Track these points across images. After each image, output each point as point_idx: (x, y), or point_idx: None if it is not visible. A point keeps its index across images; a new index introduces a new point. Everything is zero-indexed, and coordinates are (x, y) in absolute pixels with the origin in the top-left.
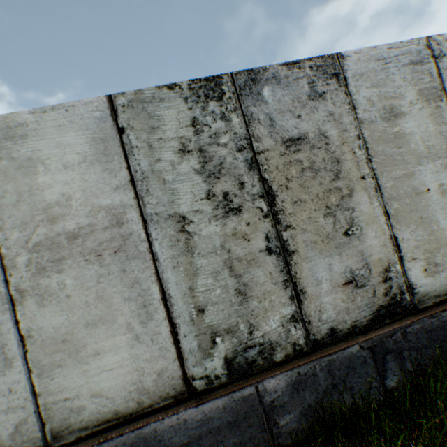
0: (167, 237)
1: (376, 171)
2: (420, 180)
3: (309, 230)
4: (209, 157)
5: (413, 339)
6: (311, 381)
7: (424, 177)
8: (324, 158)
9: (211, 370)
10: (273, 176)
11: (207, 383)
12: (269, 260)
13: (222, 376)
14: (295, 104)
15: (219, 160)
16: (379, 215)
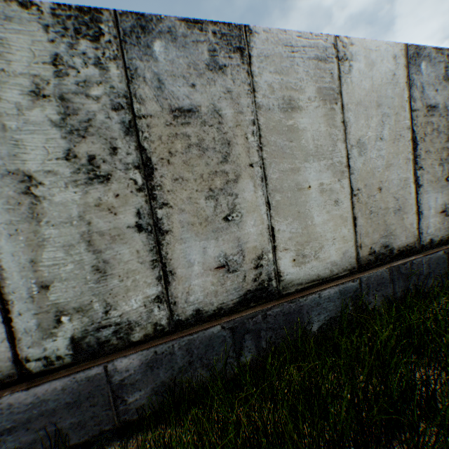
0: (4, 198)
1: (265, 161)
2: (304, 177)
3: (188, 210)
4: (74, 109)
5: (272, 321)
6: (168, 360)
7: (309, 174)
8: (215, 138)
9: (52, 351)
10: (154, 146)
11: (46, 365)
12: (138, 238)
13: (66, 357)
14: (190, 70)
15: (87, 115)
16: (262, 205)
